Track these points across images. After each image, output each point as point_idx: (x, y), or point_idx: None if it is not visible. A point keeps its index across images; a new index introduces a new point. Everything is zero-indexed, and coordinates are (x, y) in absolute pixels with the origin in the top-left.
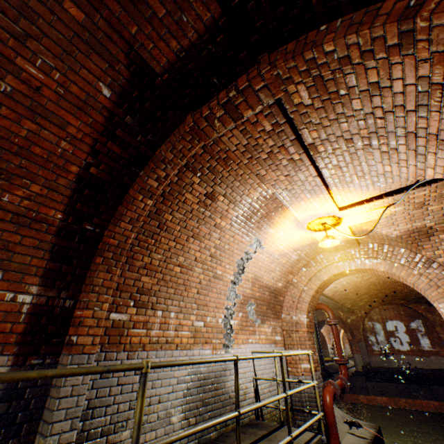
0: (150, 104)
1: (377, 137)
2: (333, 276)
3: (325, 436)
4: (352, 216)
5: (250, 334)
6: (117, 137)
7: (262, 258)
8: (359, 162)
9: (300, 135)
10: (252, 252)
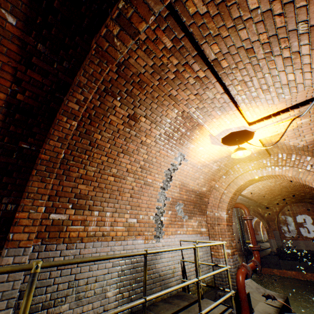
0: (56, 30)
1: (277, 40)
2: (248, 181)
3: (235, 310)
4: (261, 130)
5: (179, 227)
6: (35, 65)
7: (187, 168)
8: (263, 74)
9: (203, 51)
10: (177, 164)
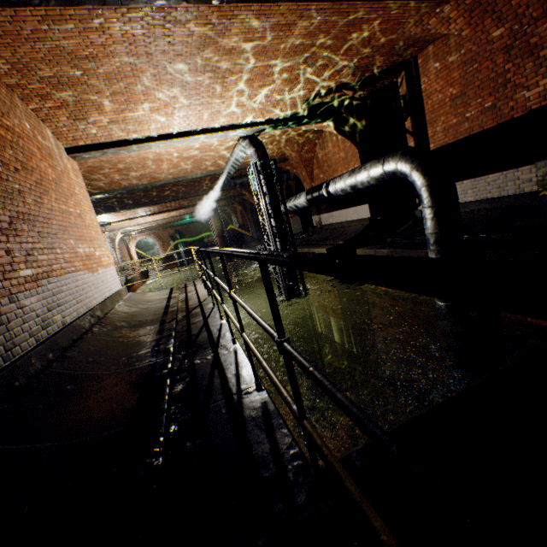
0: None
1: None
2: None
3: None
4: None
5: None
6: None
7: None
8: None
9: None
10: None
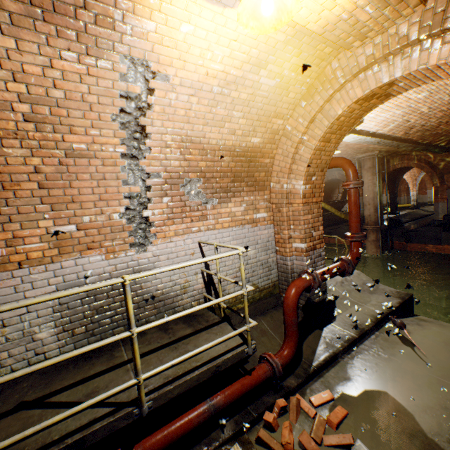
0: None
1: None
2: (356, 105)
3: (251, 349)
4: None
5: (195, 221)
6: None
7: (181, 100)
8: None
9: None
10: (143, 94)
